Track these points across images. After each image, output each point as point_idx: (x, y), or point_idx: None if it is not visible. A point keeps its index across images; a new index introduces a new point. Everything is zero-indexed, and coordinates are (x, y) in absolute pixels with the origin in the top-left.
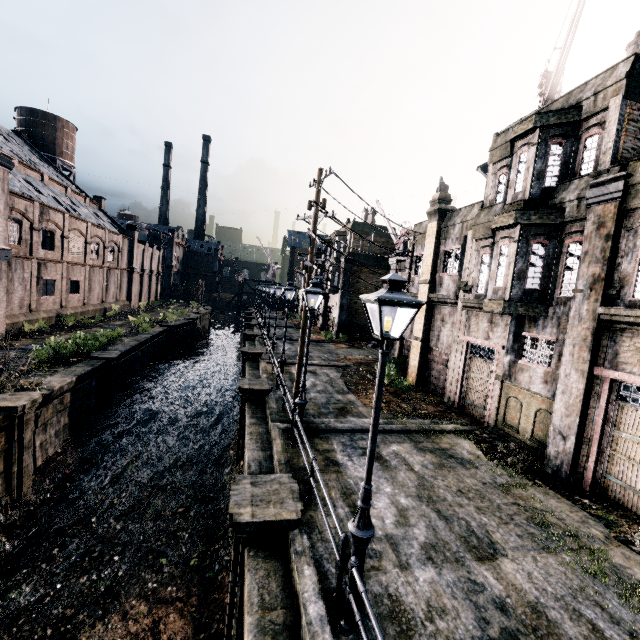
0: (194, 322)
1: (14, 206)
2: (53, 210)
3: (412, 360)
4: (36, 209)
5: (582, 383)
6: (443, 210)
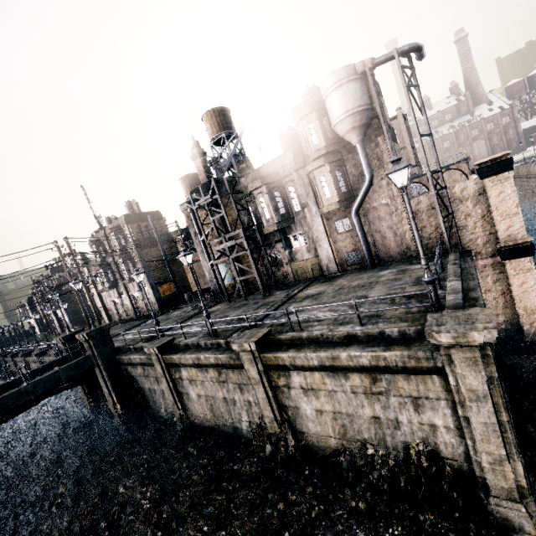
0: None
1: None
2: None
3: (104, 315)
4: None
5: (128, 297)
6: (86, 262)
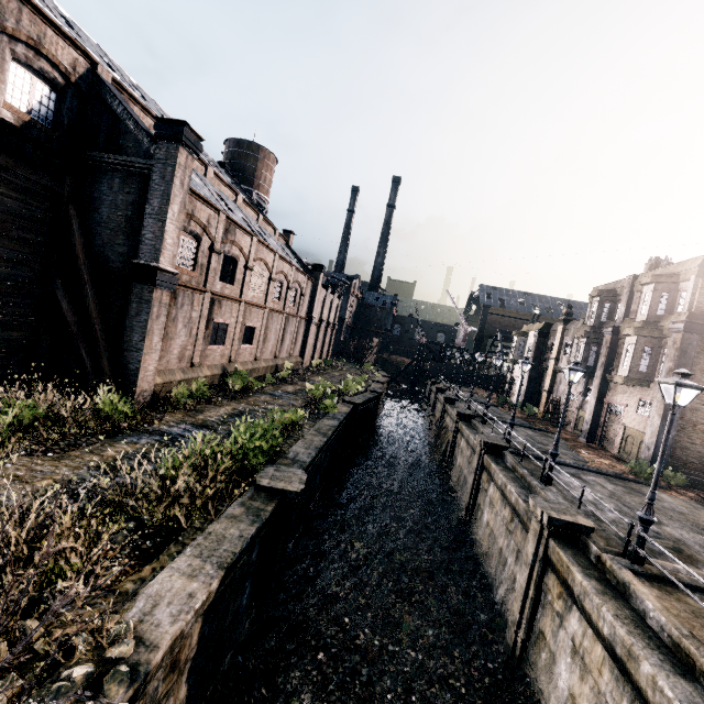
0: (379, 396)
1: (194, 213)
2: (240, 229)
3: None
4: (221, 223)
5: None
6: None
